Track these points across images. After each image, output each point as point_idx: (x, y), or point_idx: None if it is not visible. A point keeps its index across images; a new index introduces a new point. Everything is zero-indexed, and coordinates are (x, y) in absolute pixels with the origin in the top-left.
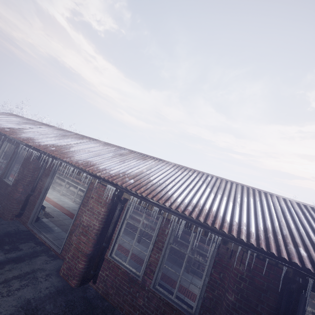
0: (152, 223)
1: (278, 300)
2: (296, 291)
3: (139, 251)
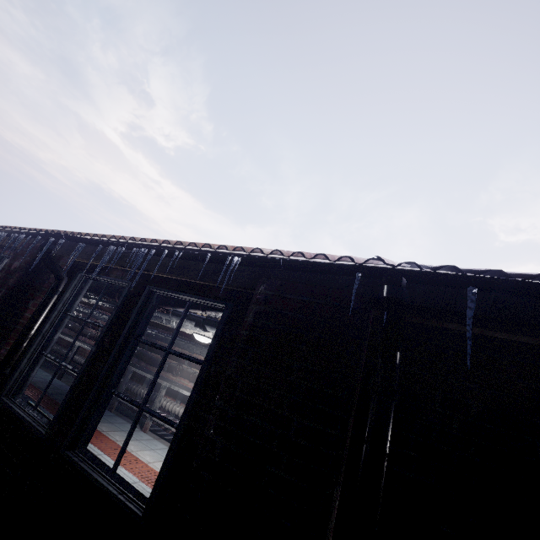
0: (91, 347)
1: (21, 278)
2: (43, 262)
3: (41, 381)
